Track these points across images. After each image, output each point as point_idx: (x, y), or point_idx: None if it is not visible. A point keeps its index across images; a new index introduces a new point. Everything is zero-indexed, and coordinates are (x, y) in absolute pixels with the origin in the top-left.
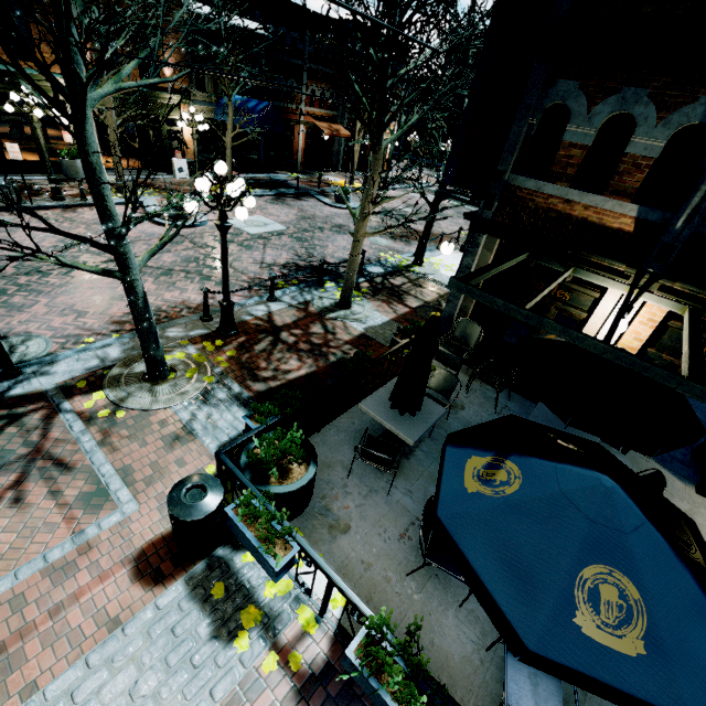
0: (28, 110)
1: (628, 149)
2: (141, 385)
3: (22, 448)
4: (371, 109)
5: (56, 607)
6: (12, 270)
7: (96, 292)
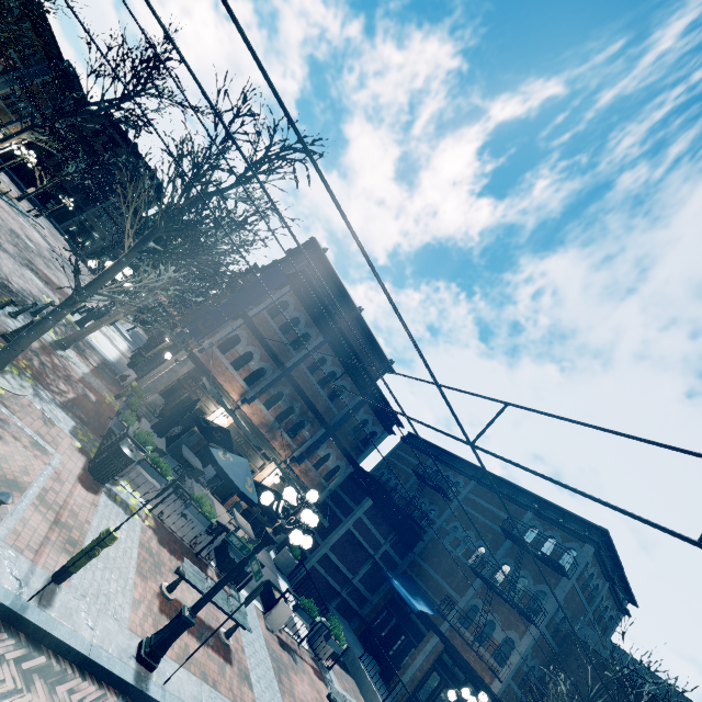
0: None
1: (250, 364)
2: None
3: None
4: (183, 282)
5: (68, 496)
6: None
7: None
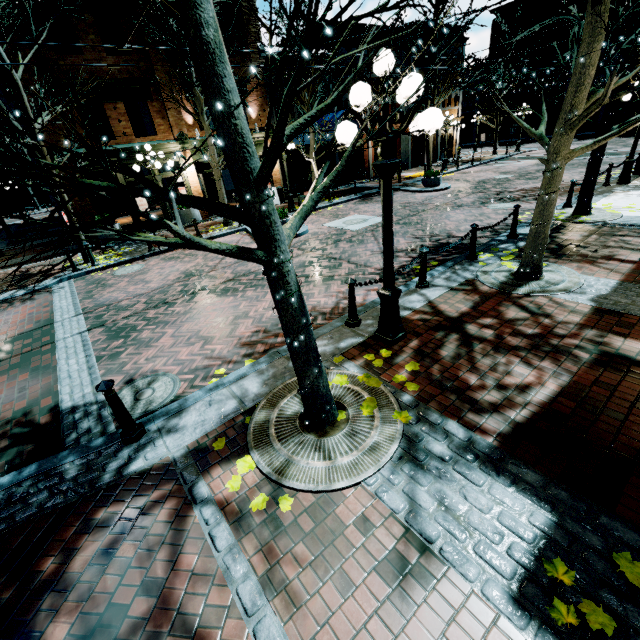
0: (150, 167)
1: None
2: (302, 438)
3: (139, 597)
4: None
5: None
6: (142, 306)
7: (219, 314)
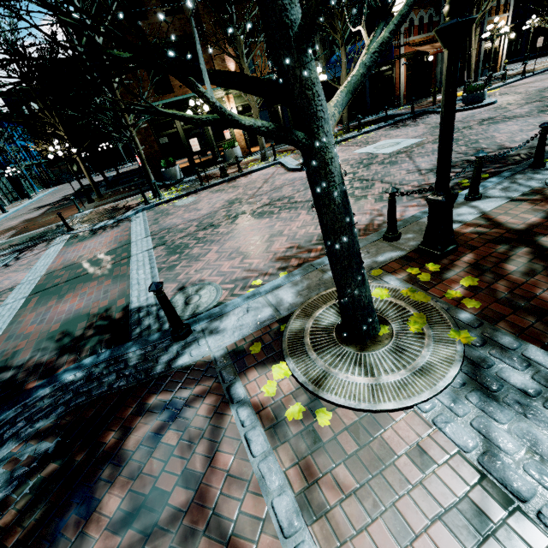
0: (200, 111)
1: None
2: (339, 350)
3: (179, 487)
4: None
5: None
6: (194, 229)
7: (256, 233)
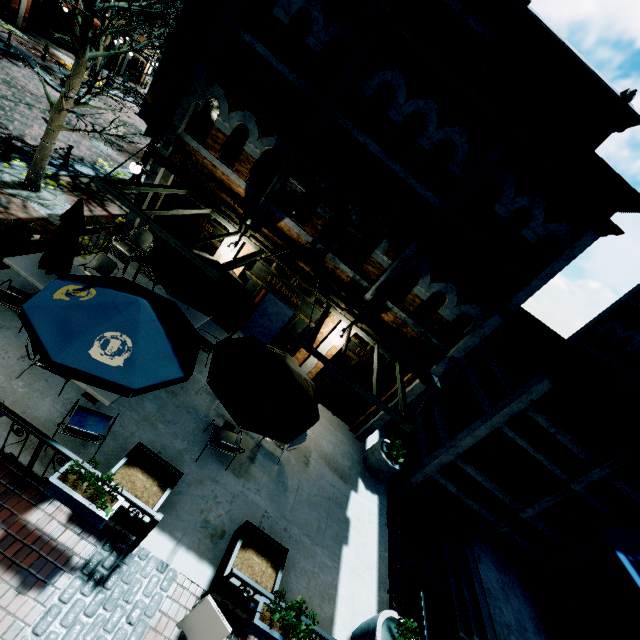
0: None
1: (245, 147)
2: None
3: None
4: (71, 17)
5: None
6: None
7: None
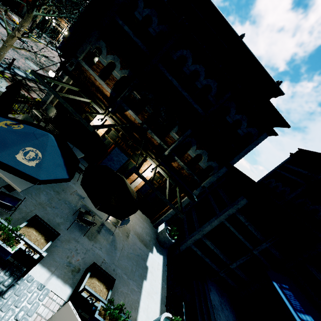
0: None
1: (113, 73)
2: None
3: None
4: None
5: None
6: None
7: None
